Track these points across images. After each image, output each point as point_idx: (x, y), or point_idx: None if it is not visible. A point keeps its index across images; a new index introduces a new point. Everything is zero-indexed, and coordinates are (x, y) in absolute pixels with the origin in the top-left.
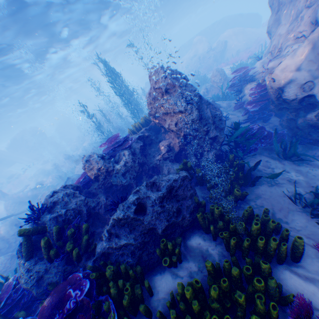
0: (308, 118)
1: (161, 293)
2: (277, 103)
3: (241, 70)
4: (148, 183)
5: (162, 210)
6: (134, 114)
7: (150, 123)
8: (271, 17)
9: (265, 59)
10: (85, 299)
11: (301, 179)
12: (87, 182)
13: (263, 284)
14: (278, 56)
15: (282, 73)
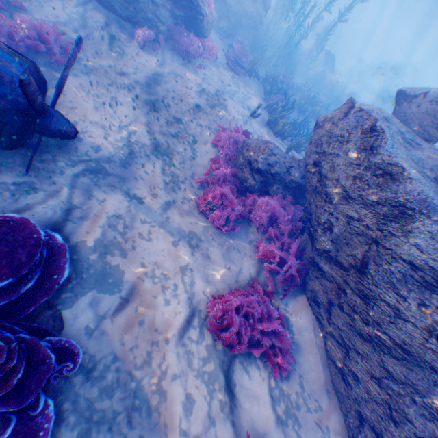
0: None
1: None
2: None
3: None
4: None
5: None
6: None
7: None
8: None
9: None
10: None
11: None
12: None
13: None
14: None
15: None
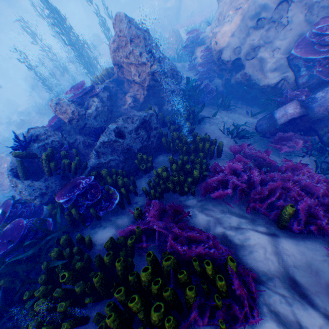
0: (236, 77)
1: (141, 185)
2: (219, 65)
3: (195, 33)
4: (123, 118)
5: (137, 136)
6: (89, 70)
7: (113, 76)
8: None
9: (213, 25)
10: (92, 183)
11: (229, 121)
12: (58, 127)
13: (200, 160)
14: (222, 23)
15: (223, 38)
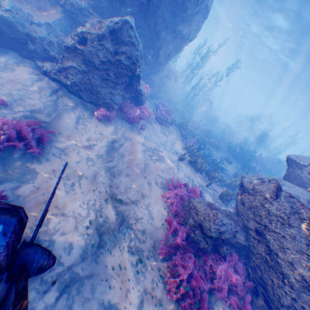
0: None
1: None
2: None
3: None
4: None
5: None
6: None
7: None
8: None
9: None
10: None
11: None
12: None
13: None
14: None
15: None
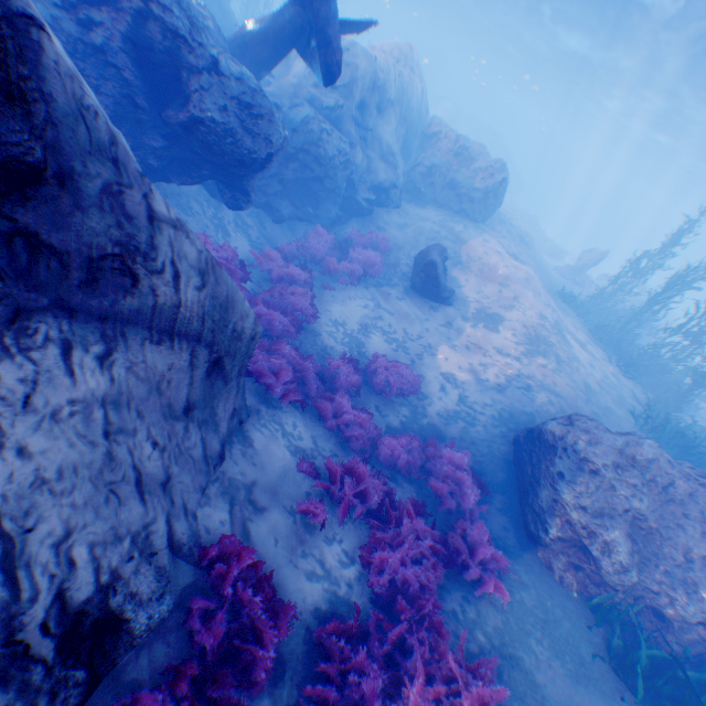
0: None
1: None
2: None
3: None
4: None
5: None
6: None
7: None
8: None
9: None
10: None
11: None
12: None
13: None
14: None
15: None
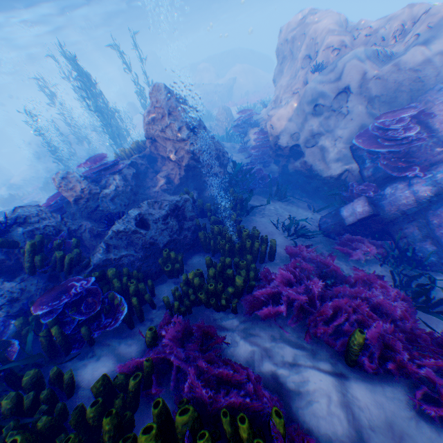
0: (295, 164)
1: (163, 294)
2: (274, 149)
3: (247, 113)
4: (149, 202)
5: (164, 226)
6: (115, 141)
7: (144, 151)
8: (277, 66)
9: (269, 107)
10: (92, 288)
11: (286, 215)
12: (59, 208)
13: (246, 263)
14: (278, 106)
15: (278, 121)
